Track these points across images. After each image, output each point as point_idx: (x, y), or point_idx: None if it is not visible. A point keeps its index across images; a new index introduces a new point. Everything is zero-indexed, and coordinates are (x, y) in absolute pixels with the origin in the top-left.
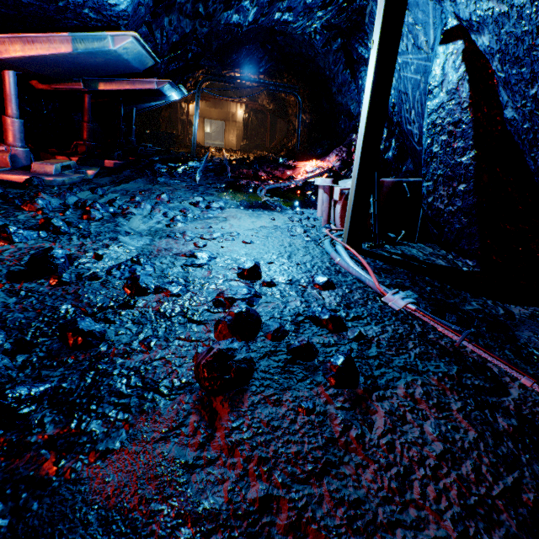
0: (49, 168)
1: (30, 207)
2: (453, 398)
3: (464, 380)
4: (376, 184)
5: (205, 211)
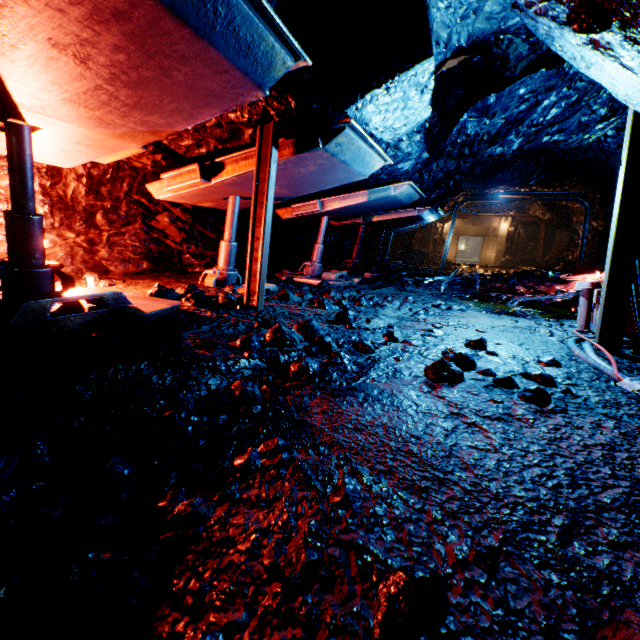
0: (332, 276)
1: (327, 296)
2: None
3: None
4: (638, 283)
5: (445, 311)
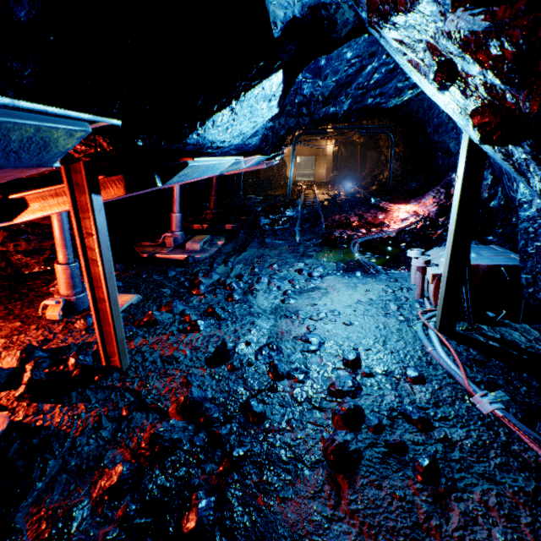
0: (196, 246)
1: (197, 292)
2: (524, 513)
3: (540, 497)
4: (467, 279)
5: (308, 282)
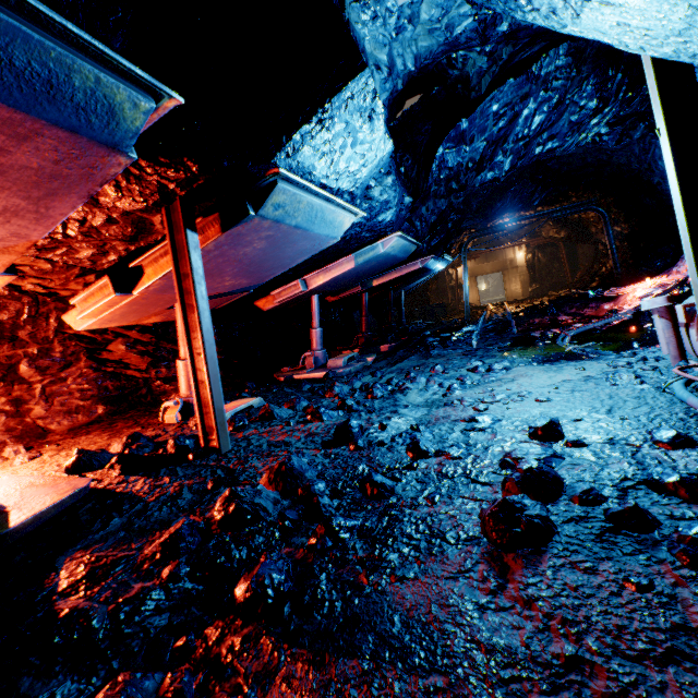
0: (339, 362)
1: (330, 394)
2: None
3: None
4: None
5: (485, 375)
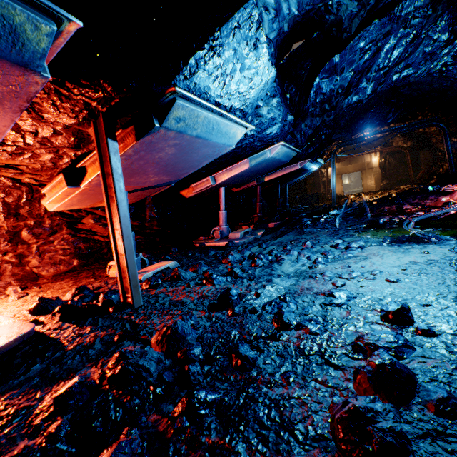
0: (237, 235)
1: (225, 261)
2: None
3: None
4: None
5: (344, 252)
